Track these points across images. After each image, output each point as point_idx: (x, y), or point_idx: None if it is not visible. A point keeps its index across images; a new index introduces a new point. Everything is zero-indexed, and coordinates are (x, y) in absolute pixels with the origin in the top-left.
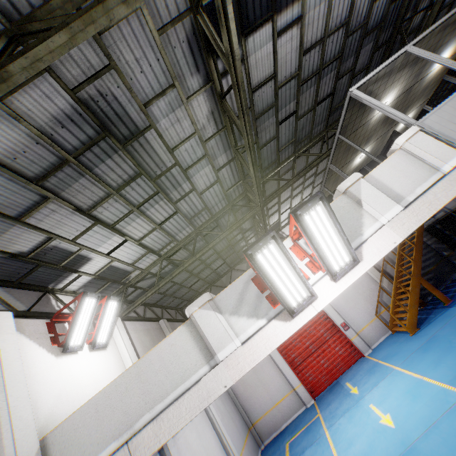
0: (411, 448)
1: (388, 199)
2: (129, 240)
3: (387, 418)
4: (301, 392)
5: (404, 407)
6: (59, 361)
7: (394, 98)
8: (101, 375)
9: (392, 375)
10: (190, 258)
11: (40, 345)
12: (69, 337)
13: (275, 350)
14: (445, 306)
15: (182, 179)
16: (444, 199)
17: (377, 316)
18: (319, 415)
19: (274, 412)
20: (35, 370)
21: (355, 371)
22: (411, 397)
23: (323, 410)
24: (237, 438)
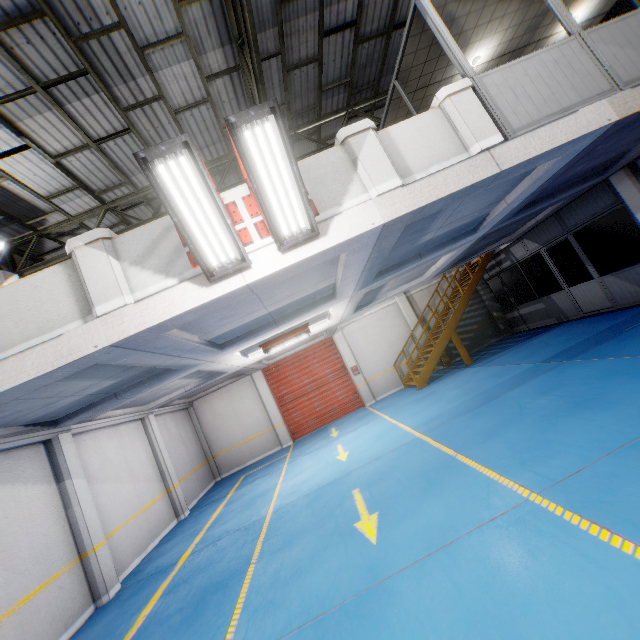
0: (345, 476)
1: (391, 167)
2: (34, 148)
3: (345, 455)
4: (280, 432)
5: (365, 446)
6: None
7: (492, 56)
8: None
9: (376, 422)
10: (150, 219)
11: None
12: None
13: (264, 381)
14: (465, 366)
15: (136, 67)
16: (453, 187)
17: (395, 367)
18: (289, 454)
19: (243, 448)
20: None
21: (348, 418)
22: (377, 438)
23: (296, 449)
24: (184, 464)
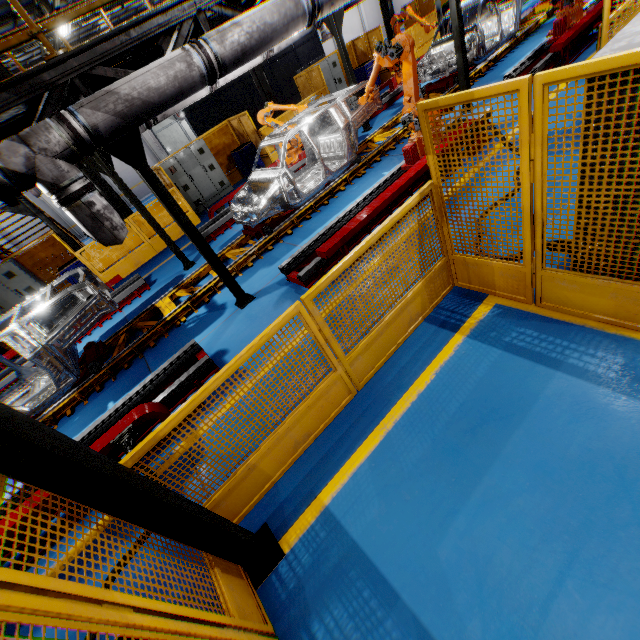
0: None
1: None
2: None
3: None
4: None
5: None
6: None
7: None
8: None
9: None
10: None
11: None
12: None
13: None
14: None
15: None
16: None
17: None
18: None
19: None
20: None
21: None
22: None
23: None
24: (376, 25)
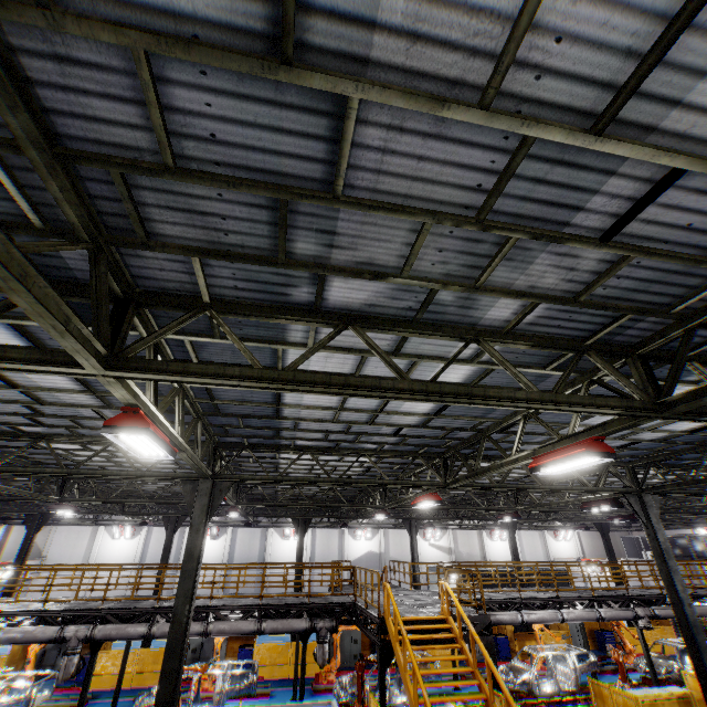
0: None
1: None
2: None
3: None
4: None
5: None
6: (556, 542)
7: None
8: (567, 548)
9: None
10: None
11: (552, 538)
12: (558, 538)
13: None
14: None
15: None
16: None
17: None
18: None
19: None
20: (552, 544)
21: None
22: None
23: None
24: None
